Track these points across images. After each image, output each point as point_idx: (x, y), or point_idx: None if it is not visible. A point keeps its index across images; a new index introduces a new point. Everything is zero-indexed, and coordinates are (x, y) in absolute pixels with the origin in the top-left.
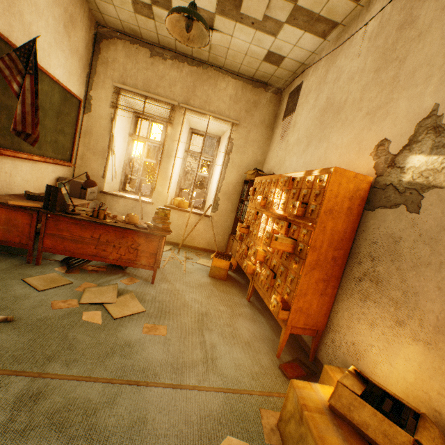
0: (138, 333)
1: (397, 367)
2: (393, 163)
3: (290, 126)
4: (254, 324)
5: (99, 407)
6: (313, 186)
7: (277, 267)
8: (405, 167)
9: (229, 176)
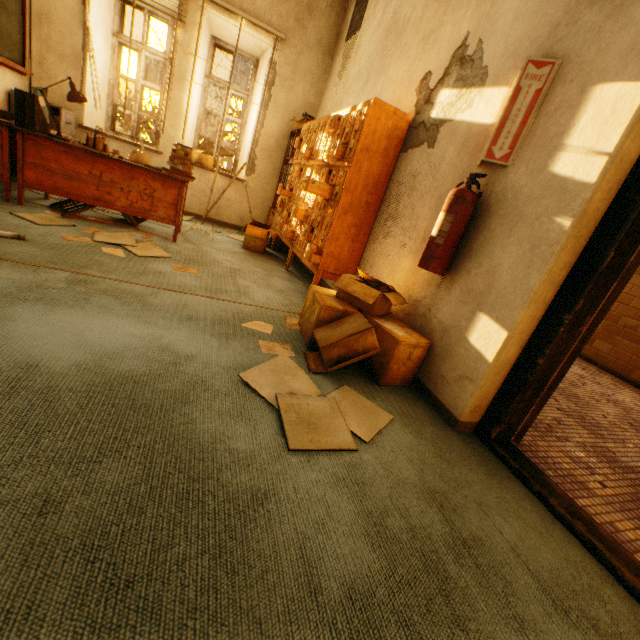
0: (167, 268)
1: (396, 280)
2: (429, 100)
3: (352, 53)
4: (291, 283)
5: (145, 295)
6: (355, 123)
7: (315, 221)
8: (435, 103)
9: (271, 124)
